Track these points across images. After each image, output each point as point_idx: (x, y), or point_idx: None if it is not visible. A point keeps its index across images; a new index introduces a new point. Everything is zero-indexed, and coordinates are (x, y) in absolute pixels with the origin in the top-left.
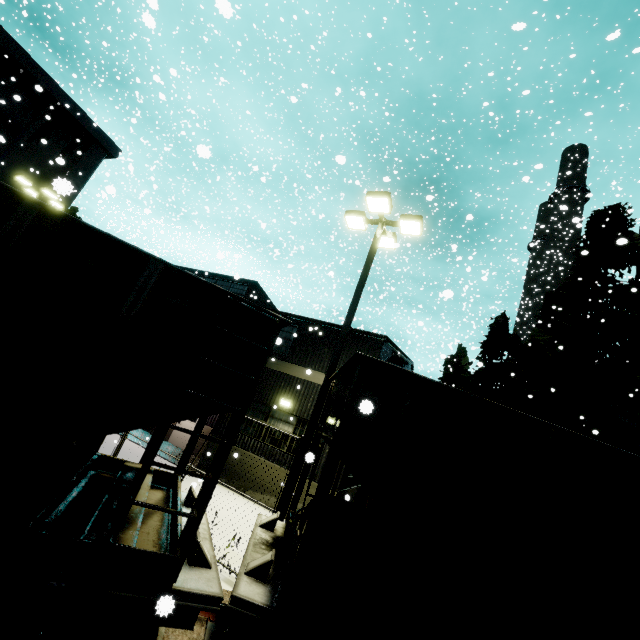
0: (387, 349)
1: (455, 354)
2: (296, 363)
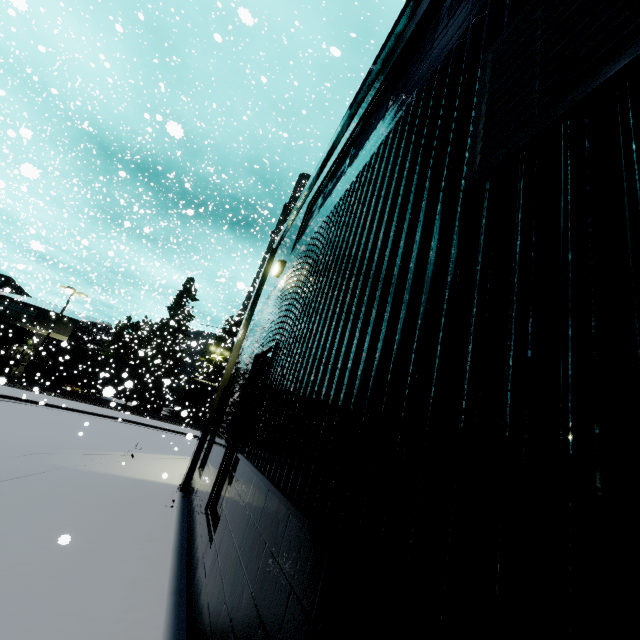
0: (82, 323)
1: (143, 320)
2: (36, 326)
